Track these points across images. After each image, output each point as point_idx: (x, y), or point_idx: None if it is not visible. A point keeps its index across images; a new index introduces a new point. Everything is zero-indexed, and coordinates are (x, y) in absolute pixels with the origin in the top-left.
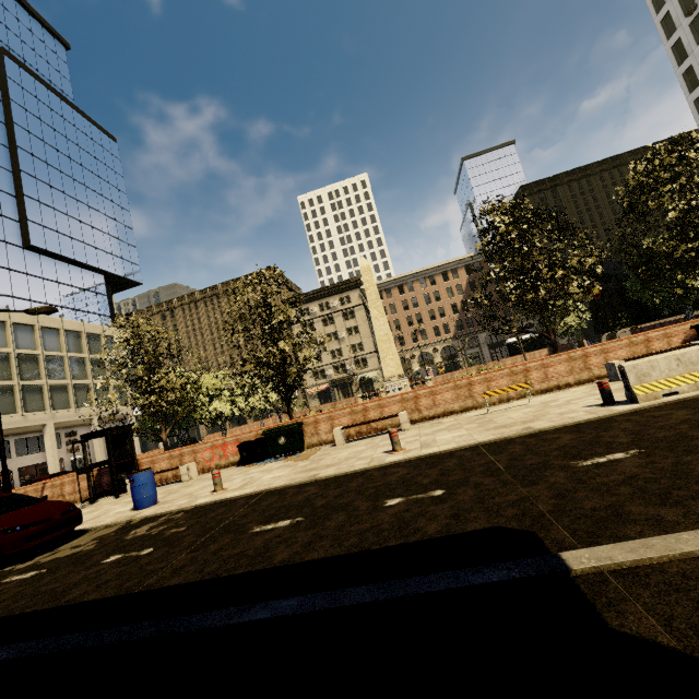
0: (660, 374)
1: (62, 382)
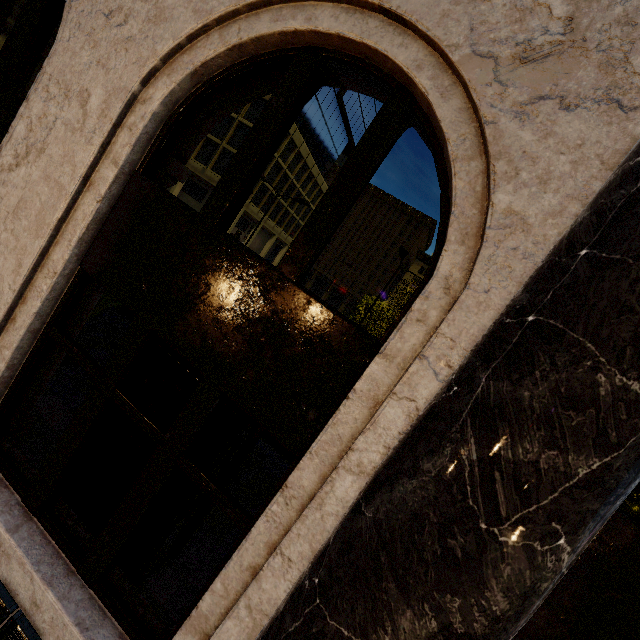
0: None
1: (284, 204)
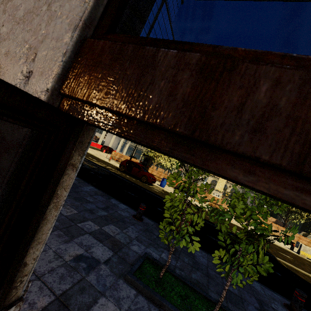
0: (310, 253)
1: None
